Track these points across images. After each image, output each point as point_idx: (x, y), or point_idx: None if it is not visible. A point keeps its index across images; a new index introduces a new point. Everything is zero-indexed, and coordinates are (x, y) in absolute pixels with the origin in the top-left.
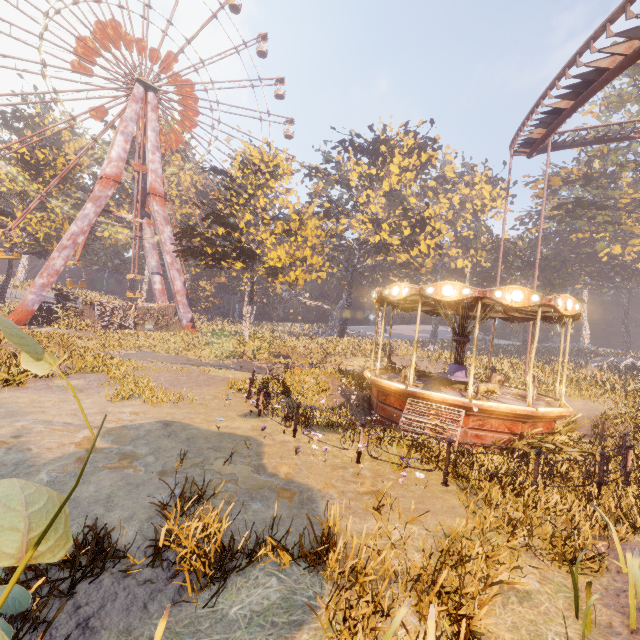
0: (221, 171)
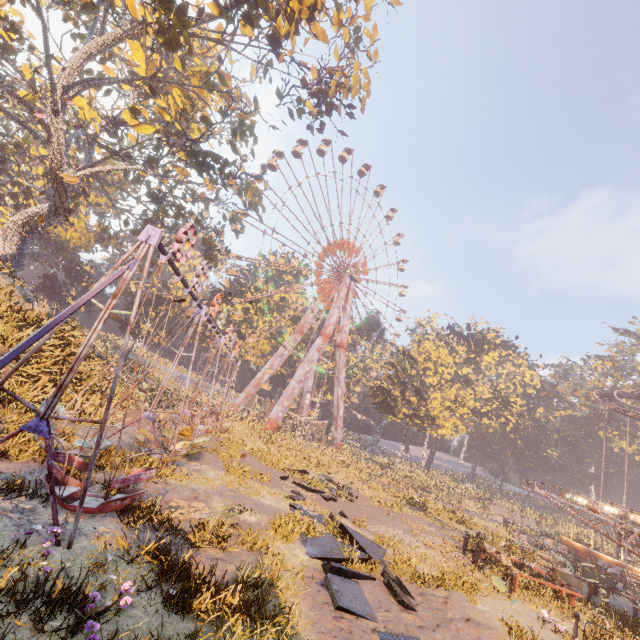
0: (412, 357)
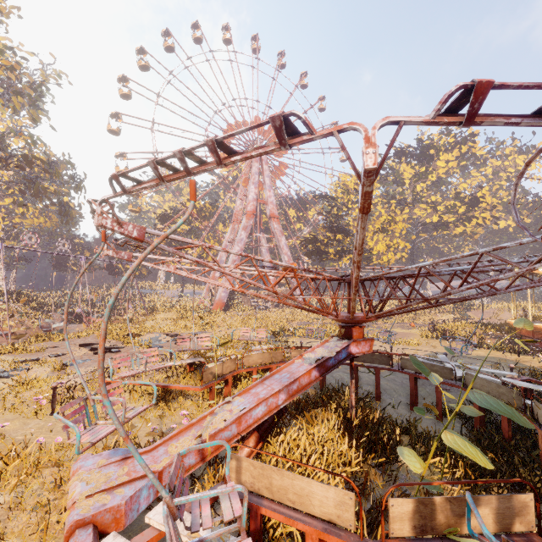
0: (328, 196)
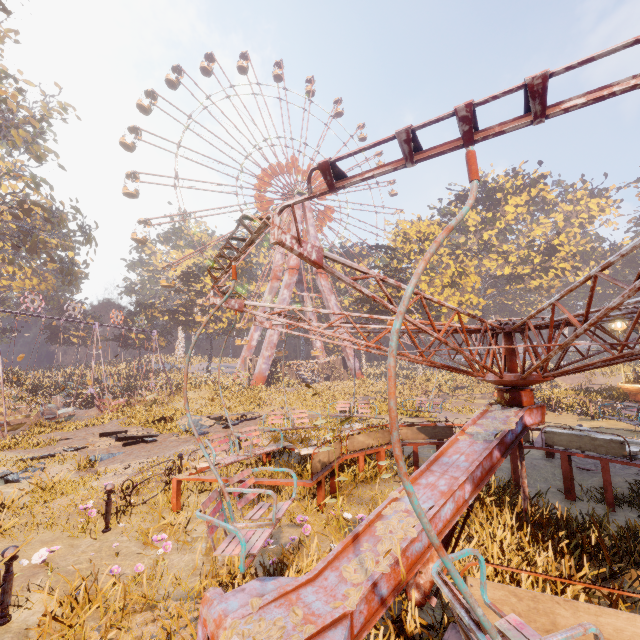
0: (386, 247)
